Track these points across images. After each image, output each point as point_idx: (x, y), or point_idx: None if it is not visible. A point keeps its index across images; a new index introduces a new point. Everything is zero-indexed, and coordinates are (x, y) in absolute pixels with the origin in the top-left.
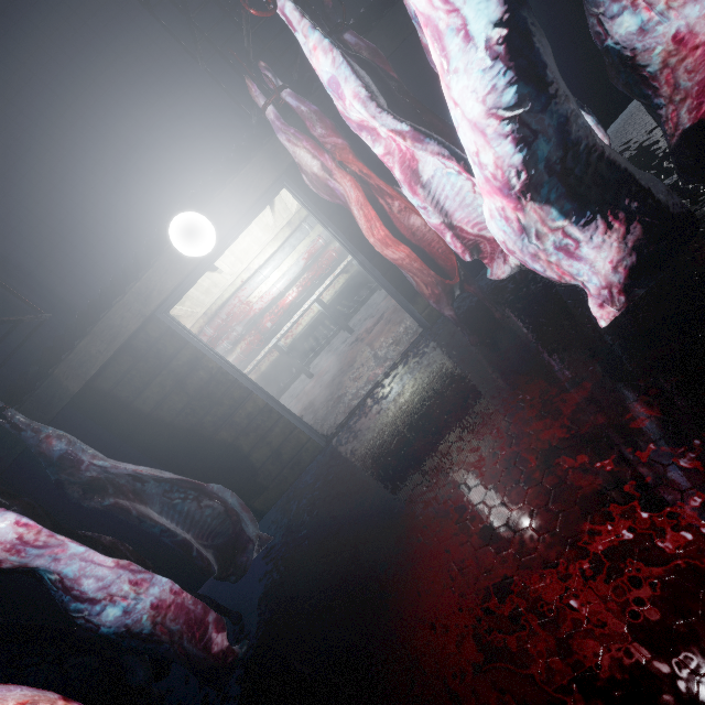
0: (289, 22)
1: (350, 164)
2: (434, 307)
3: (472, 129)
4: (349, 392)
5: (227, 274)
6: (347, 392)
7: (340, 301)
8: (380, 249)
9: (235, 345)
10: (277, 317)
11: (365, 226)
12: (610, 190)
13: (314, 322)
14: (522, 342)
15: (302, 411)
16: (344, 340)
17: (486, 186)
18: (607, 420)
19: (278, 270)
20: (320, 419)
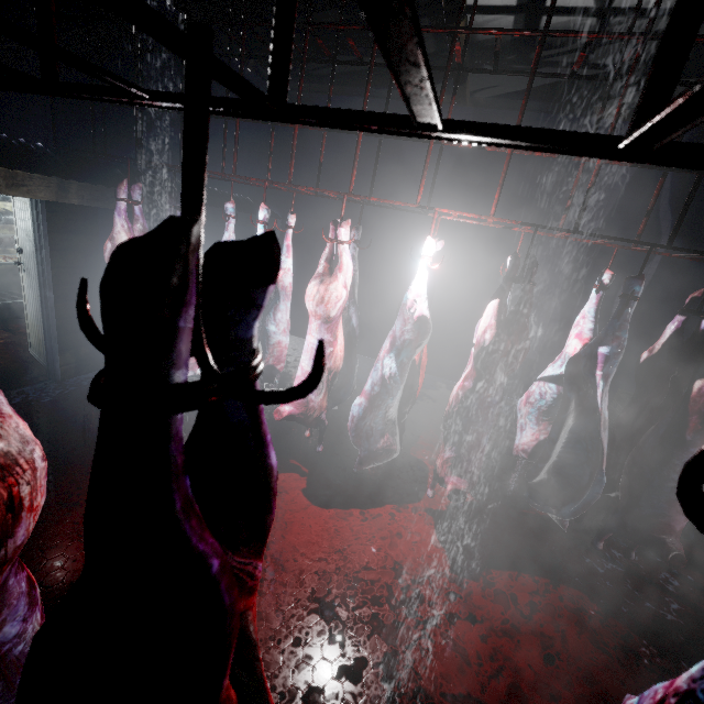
0: None
1: None
2: None
3: None
4: None
5: None
6: None
7: None
8: None
9: None
10: None
11: None
12: None
13: None
14: None
15: None
16: None
17: None
18: None
19: None
20: None
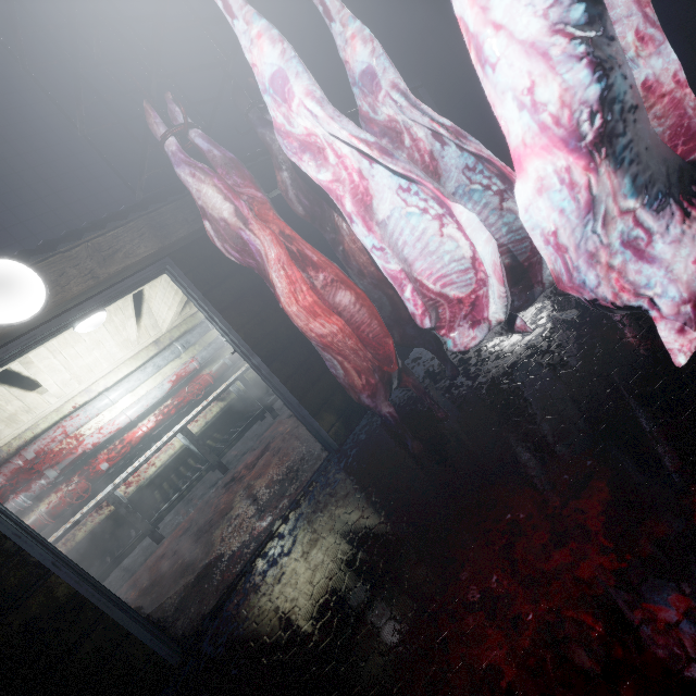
0: (227, 7)
1: (269, 224)
2: (367, 404)
3: (526, 55)
4: (225, 554)
5: (52, 396)
6: (221, 555)
7: (212, 433)
8: (305, 321)
9: (38, 500)
10: (119, 455)
11: (286, 290)
12: (675, 174)
13: (173, 461)
14: (473, 446)
15: (138, 600)
16: (214, 483)
17: (541, 141)
18: (669, 528)
19: (132, 394)
20: (170, 609)
